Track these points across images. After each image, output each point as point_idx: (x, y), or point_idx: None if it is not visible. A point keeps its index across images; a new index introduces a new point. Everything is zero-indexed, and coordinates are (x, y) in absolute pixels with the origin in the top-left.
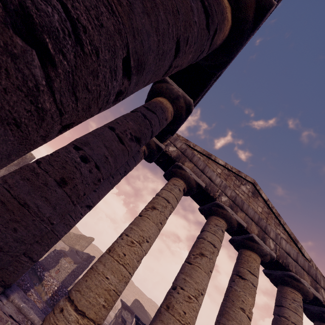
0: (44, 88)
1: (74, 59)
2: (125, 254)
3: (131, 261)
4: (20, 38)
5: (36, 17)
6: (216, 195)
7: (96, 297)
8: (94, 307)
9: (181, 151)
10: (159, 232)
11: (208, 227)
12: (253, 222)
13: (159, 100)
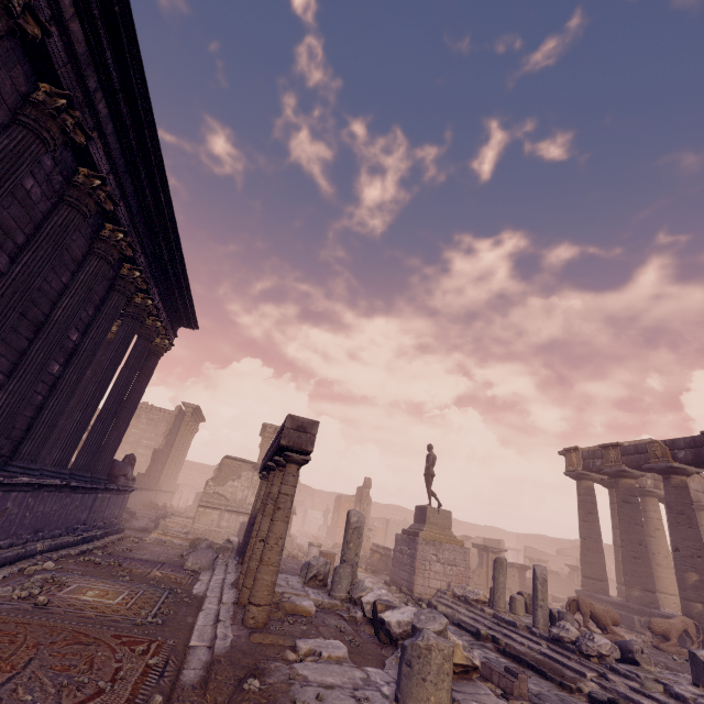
0: None
1: None
2: None
3: None
4: None
5: None
6: (644, 484)
7: None
8: None
9: None
10: None
11: (649, 508)
12: None
13: (629, 483)
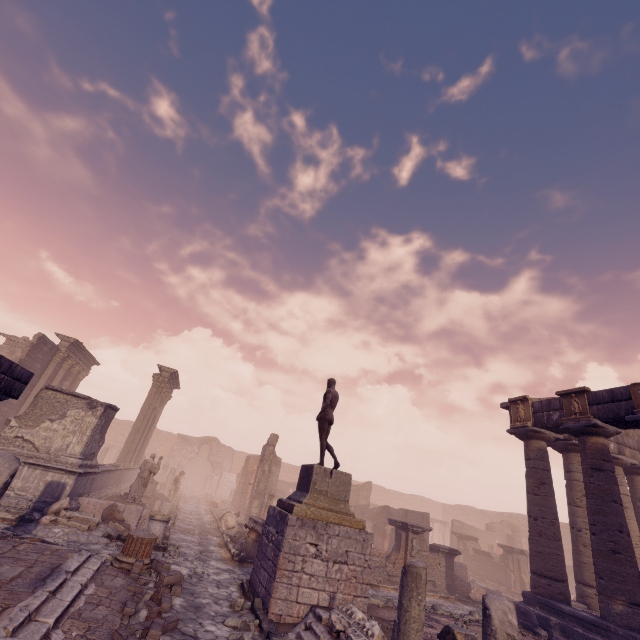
0: None
1: None
2: None
3: None
4: None
5: None
6: None
7: None
8: None
9: None
10: None
11: None
12: (636, 451)
13: (601, 443)
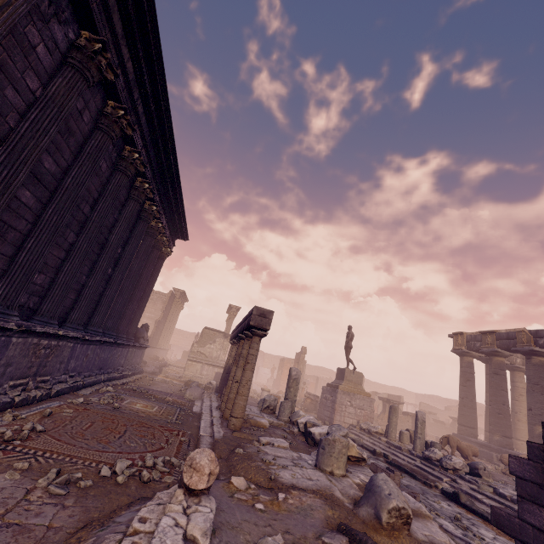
0: None
1: None
2: None
3: None
4: None
5: None
6: (514, 361)
7: None
8: None
9: None
10: None
11: (516, 380)
12: None
13: (500, 361)
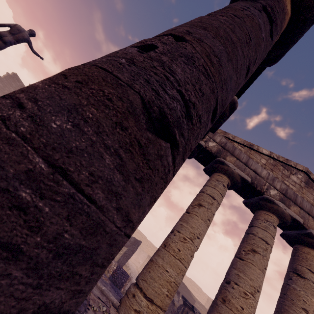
0: (171, 167)
1: (187, 134)
2: (179, 250)
3: (185, 256)
4: (163, 140)
5: (170, 117)
6: (264, 188)
7: (160, 288)
8: (159, 296)
9: (221, 145)
10: (207, 228)
11: (258, 223)
12: (310, 217)
13: None
